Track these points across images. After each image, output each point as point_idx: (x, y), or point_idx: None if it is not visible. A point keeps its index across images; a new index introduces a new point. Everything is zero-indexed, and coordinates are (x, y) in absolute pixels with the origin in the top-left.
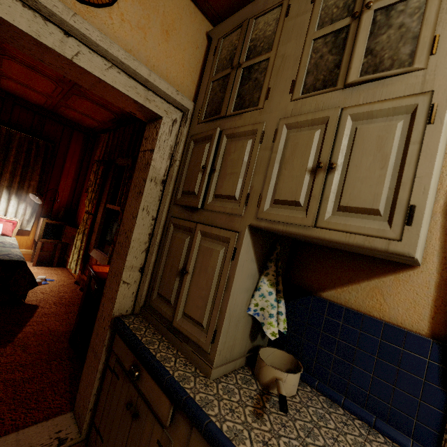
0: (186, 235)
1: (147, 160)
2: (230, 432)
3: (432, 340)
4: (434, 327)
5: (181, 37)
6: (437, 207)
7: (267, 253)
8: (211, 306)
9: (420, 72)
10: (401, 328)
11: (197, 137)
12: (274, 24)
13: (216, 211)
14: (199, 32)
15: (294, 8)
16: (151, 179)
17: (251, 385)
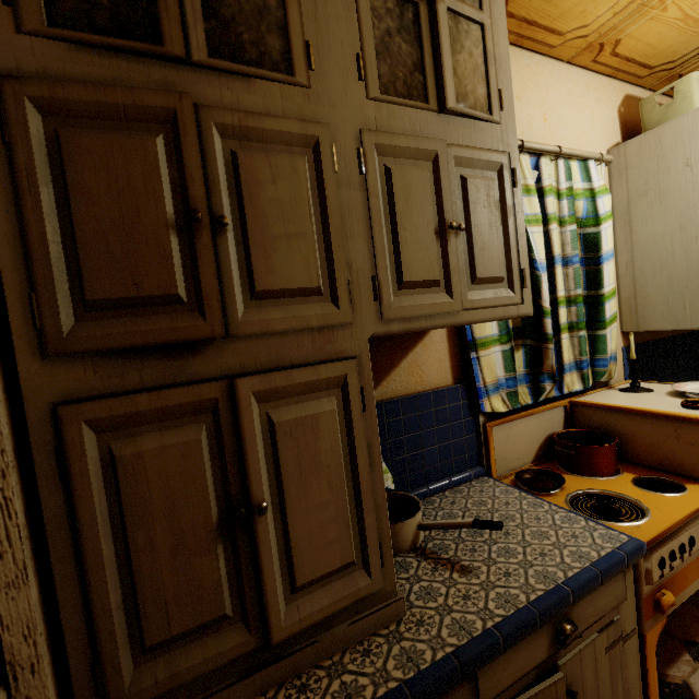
0: (187, 429)
1: None
2: (506, 607)
3: (460, 385)
4: (454, 374)
5: None
6: None
7: None
8: (352, 519)
9: (498, 126)
10: (443, 389)
11: (68, 96)
12: None
13: (279, 332)
14: None
15: None
16: None
17: (410, 563)
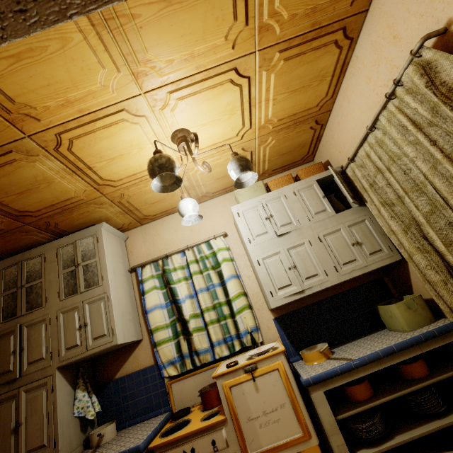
0: (11, 402)
1: None
2: None
3: (155, 364)
4: (155, 359)
5: None
6: (140, 314)
7: (75, 376)
8: (47, 429)
9: (102, 286)
10: (146, 367)
11: (0, 334)
12: (39, 264)
13: (33, 372)
14: None
15: (48, 259)
16: None
17: (88, 452)
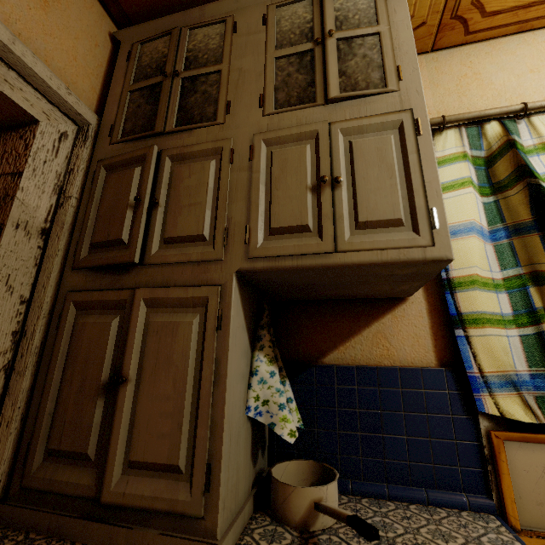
0: (110, 316)
1: (5, 190)
2: None
3: (444, 368)
4: (439, 356)
5: (71, 18)
6: None
7: (254, 318)
8: (190, 425)
9: (395, 93)
10: (415, 367)
11: (113, 161)
12: (218, 38)
13: (172, 264)
14: (98, 26)
15: (242, 27)
16: (18, 225)
17: (283, 538)
